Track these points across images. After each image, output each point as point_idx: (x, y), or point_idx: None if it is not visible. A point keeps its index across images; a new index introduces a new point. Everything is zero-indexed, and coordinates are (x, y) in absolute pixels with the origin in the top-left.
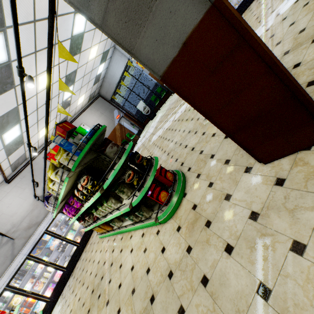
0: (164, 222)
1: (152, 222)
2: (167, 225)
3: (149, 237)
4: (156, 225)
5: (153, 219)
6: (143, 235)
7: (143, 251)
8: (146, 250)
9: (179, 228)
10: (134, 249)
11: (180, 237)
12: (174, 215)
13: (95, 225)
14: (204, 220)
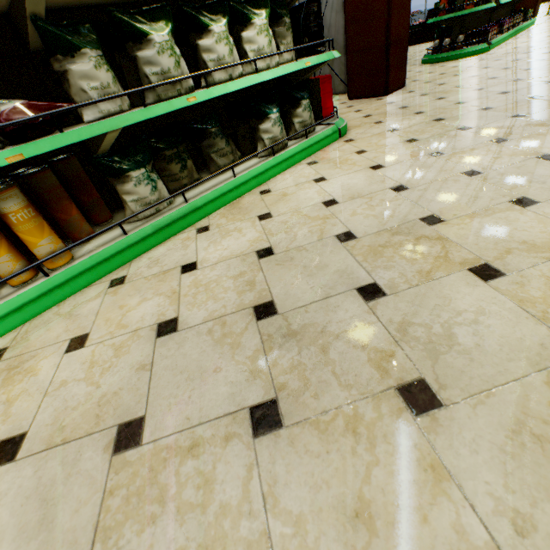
0: (344, 135)
1: (331, 128)
2: (353, 133)
3: (341, 150)
4: (330, 144)
5: (329, 126)
6: (314, 162)
7: (360, 154)
8: (365, 149)
9: (379, 122)
10: (328, 172)
11: (395, 119)
12: (349, 128)
13: (33, 147)
14: (395, 109)
